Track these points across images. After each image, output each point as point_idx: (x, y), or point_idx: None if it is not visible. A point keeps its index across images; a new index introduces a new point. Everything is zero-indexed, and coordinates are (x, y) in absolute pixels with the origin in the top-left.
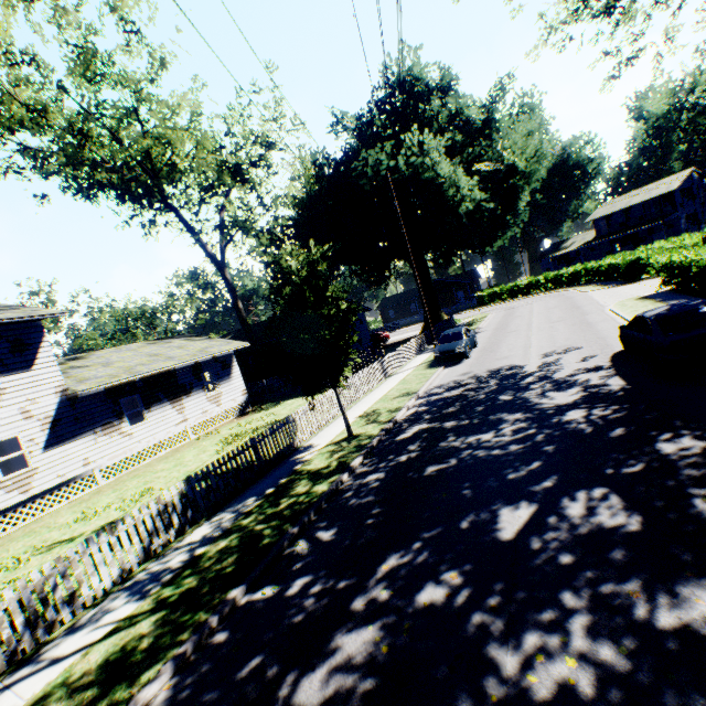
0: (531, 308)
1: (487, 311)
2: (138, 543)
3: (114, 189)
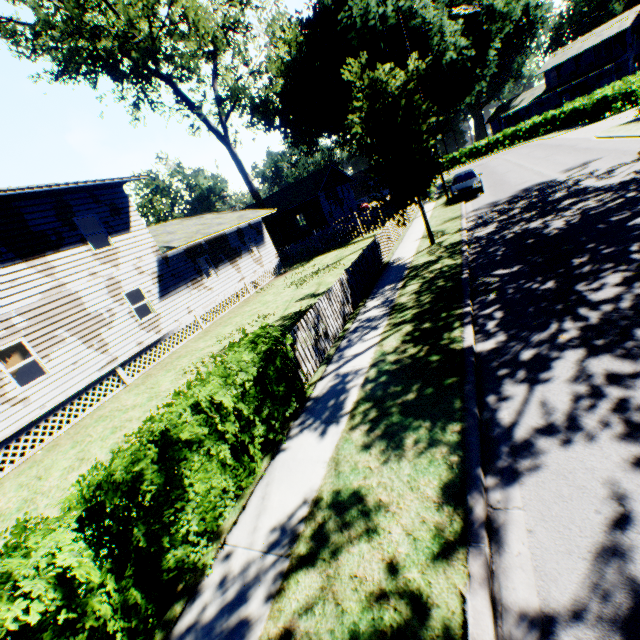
0: (503, 159)
1: (453, 173)
2: (339, 309)
3: (106, 63)
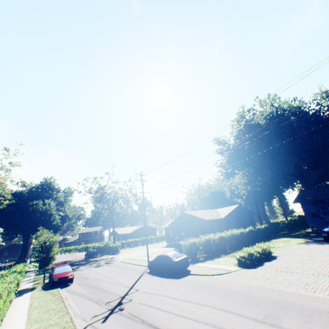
0: (60, 256)
1: None
2: None
3: None
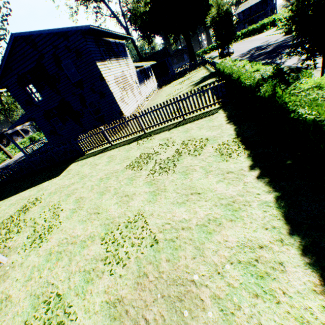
0: None
1: (207, 56)
2: None
3: None
